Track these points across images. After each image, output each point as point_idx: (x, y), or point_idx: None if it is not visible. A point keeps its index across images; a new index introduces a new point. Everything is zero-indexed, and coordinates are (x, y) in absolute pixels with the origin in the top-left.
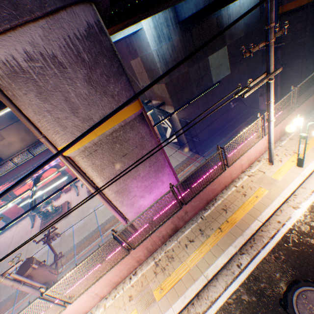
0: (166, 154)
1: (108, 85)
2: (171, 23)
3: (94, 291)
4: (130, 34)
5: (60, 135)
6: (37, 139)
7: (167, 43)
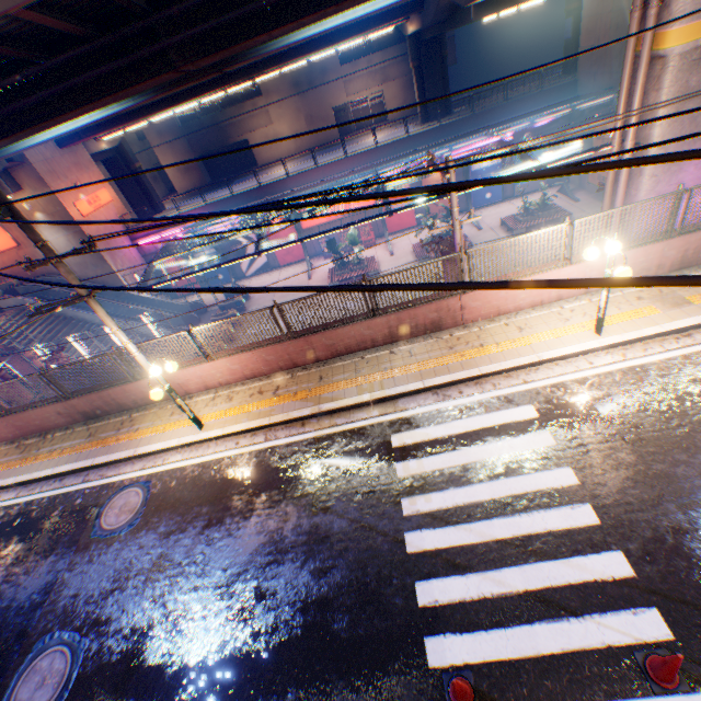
0: None
1: None
2: None
3: (590, 273)
4: None
5: (696, 3)
6: (317, 143)
7: None
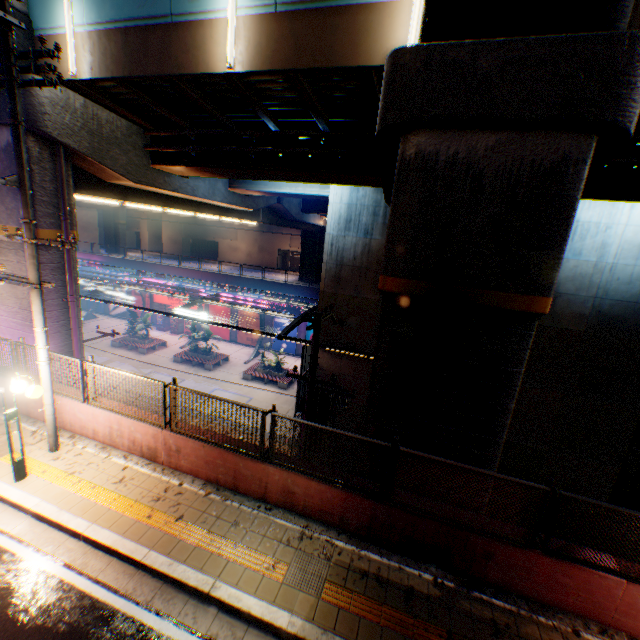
0: (75, 326)
1: (8, 196)
2: (385, 213)
3: None
4: (308, 195)
5: None
6: (261, 264)
7: (359, 236)
